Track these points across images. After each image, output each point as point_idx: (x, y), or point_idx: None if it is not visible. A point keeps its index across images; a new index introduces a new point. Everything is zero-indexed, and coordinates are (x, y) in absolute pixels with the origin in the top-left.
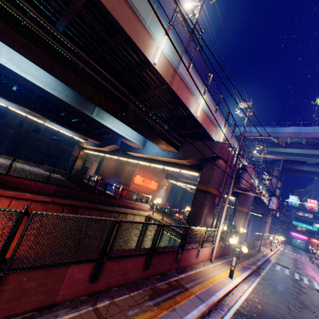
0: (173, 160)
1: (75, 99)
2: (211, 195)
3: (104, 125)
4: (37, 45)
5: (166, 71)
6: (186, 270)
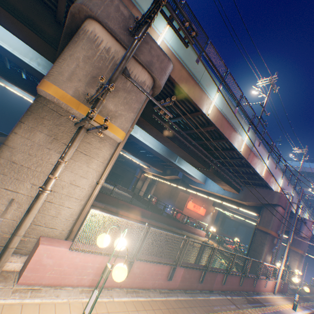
0: (232, 199)
1: (167, 152)
2: (270, 236)
3: (180, 168)
4: (174, 141)
5: (245, 152)
6: (258, 293)
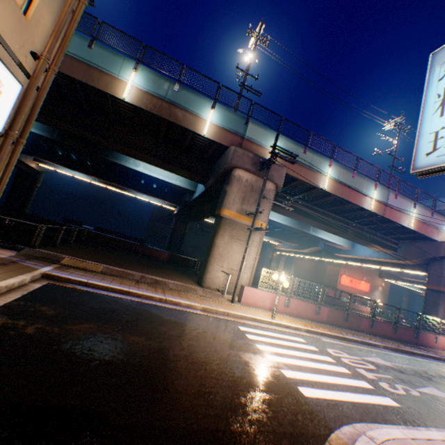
0: (390, 261)
1: (297, 224)
2: (444, 294)
3: (317, 237)
4: (301, 215)
5: (378, 209)
6: (424, 346)
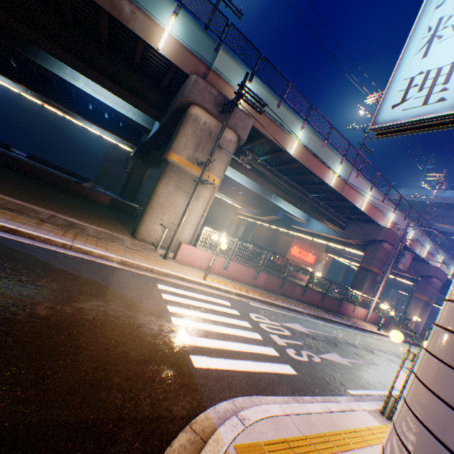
0: (337, 238)
1: (261, 189)
2: (372, 273)
3: (277, 206)
4: (264, 179)
5: (338, 185)
6: (343, 315)
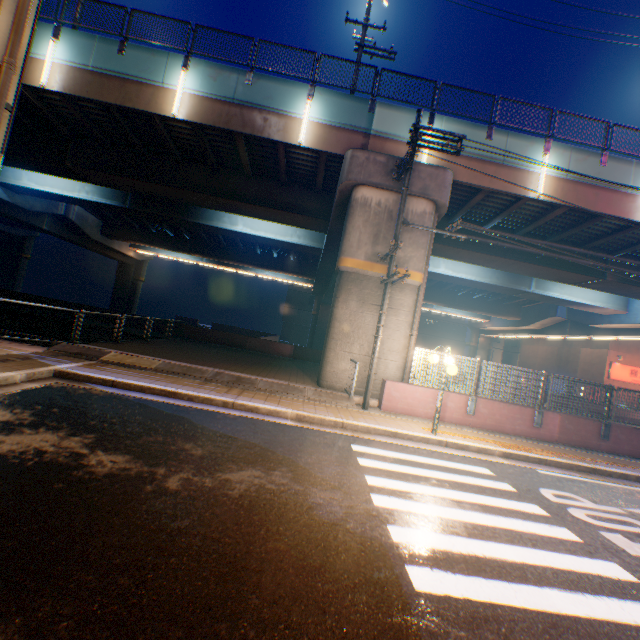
0: None
1: (505, 278)
2: None
3: (548, 297)
4: (503, 256)
5: None
6: None
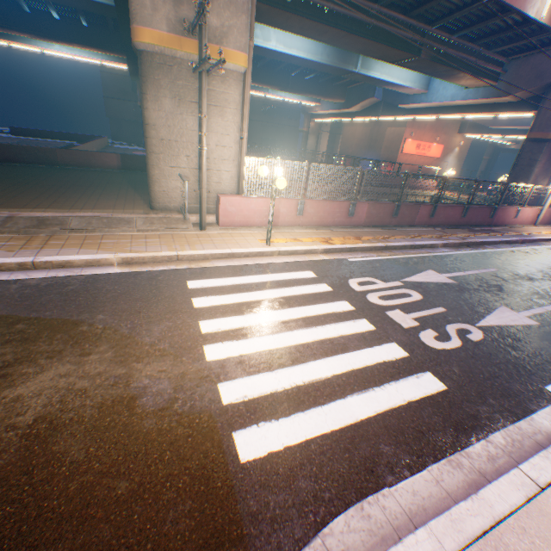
0: (483, 102)
1: (336, 56)
2: None
3: (370, 78)
4: (335, 27)
5: None
6: (498, 227)
